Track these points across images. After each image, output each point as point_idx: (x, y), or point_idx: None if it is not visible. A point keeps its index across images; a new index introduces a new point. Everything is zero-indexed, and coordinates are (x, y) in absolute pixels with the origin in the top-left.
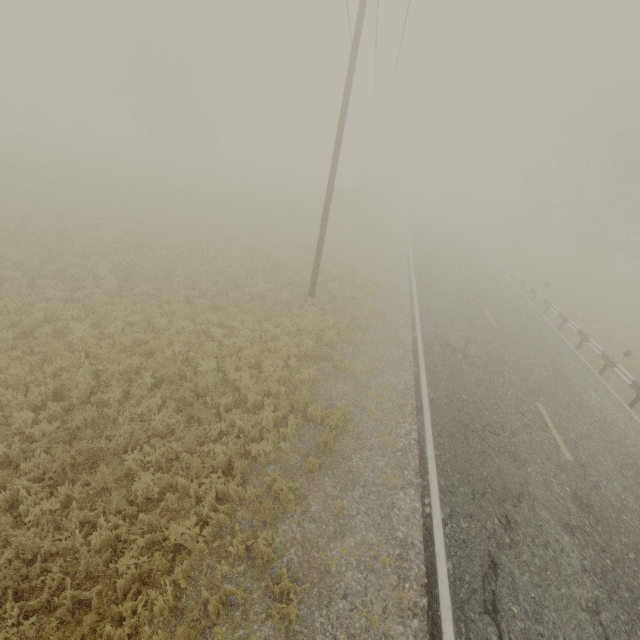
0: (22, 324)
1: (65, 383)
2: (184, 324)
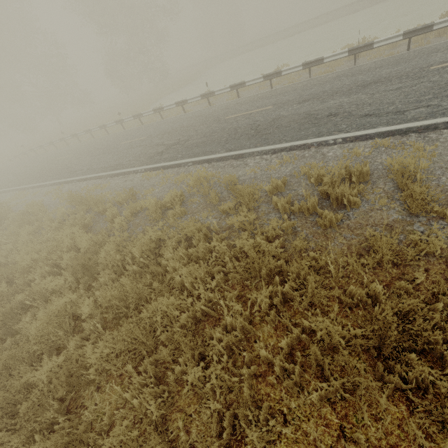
0: None
1: None
2: None
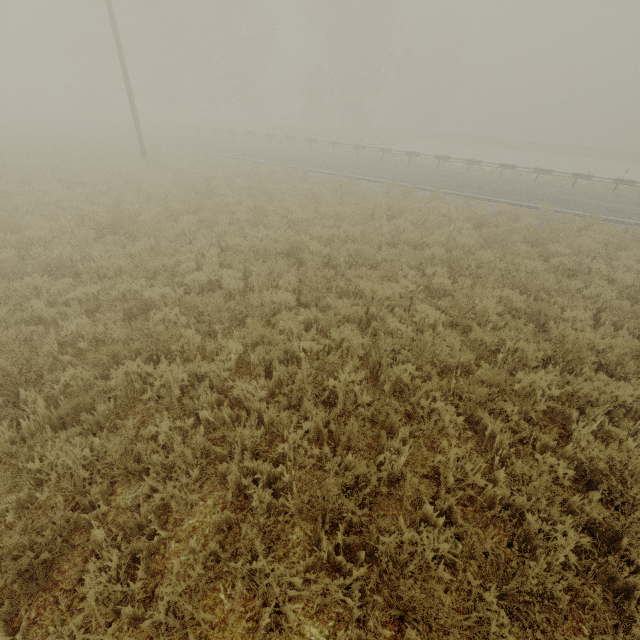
0: (122, 197)
1: (210, 192)
2: (157, 179)
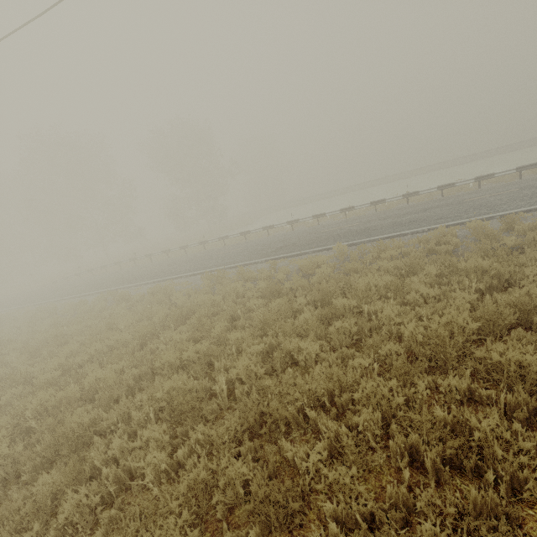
0: None
1: None
2: None
